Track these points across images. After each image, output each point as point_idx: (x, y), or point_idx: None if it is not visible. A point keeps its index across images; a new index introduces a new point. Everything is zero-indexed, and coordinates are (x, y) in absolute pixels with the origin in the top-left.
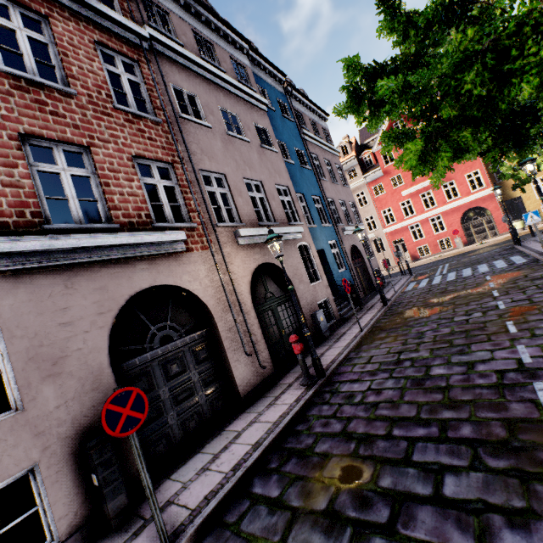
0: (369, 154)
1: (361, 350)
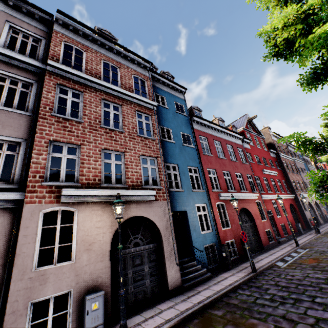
0: (321, 164)
1: None
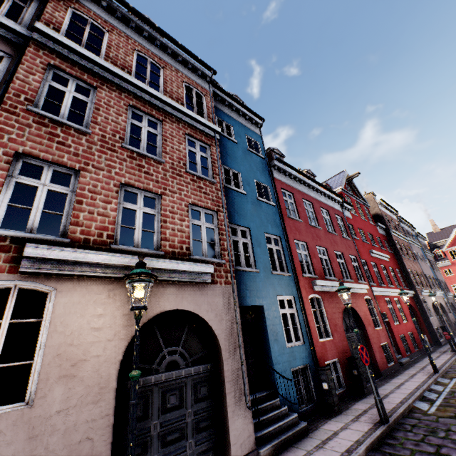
0: (439, 251)
1: None
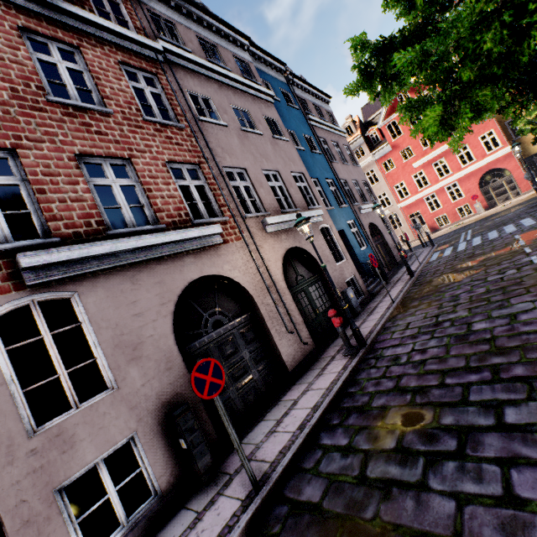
0: (375, 131)
1: (396, 319)
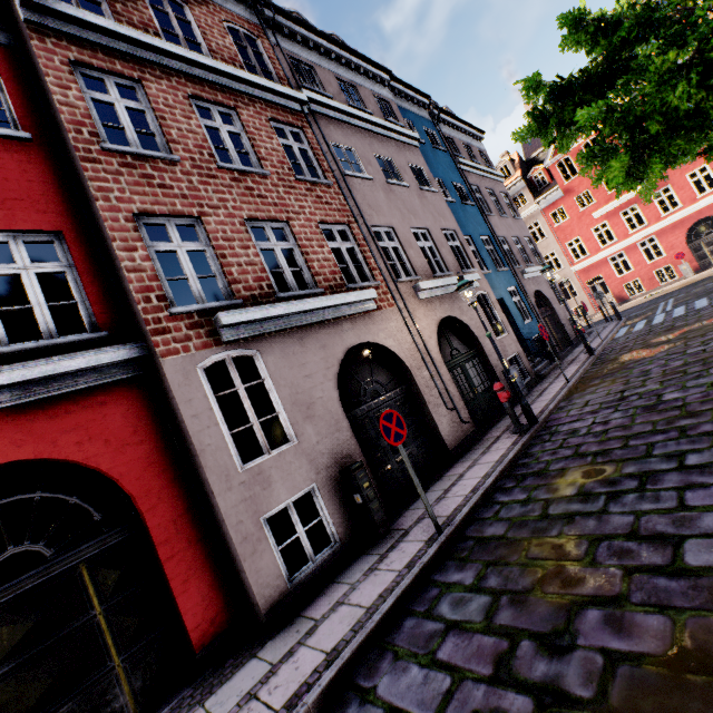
0: (540, 171)
1: (572, 399)
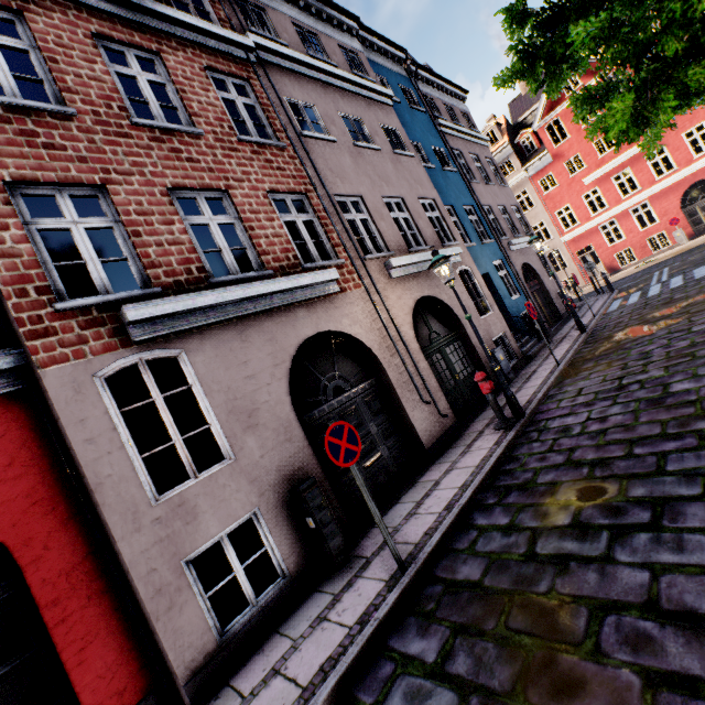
0: (528, 135)
1: (563, 385)
